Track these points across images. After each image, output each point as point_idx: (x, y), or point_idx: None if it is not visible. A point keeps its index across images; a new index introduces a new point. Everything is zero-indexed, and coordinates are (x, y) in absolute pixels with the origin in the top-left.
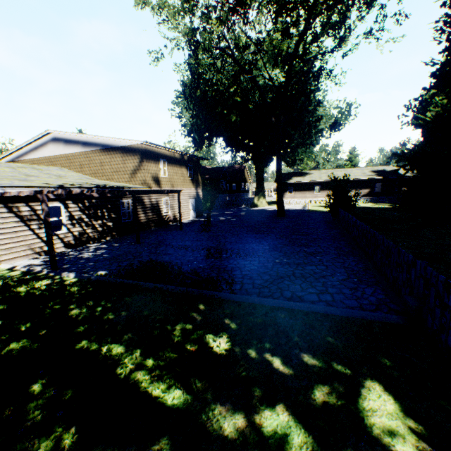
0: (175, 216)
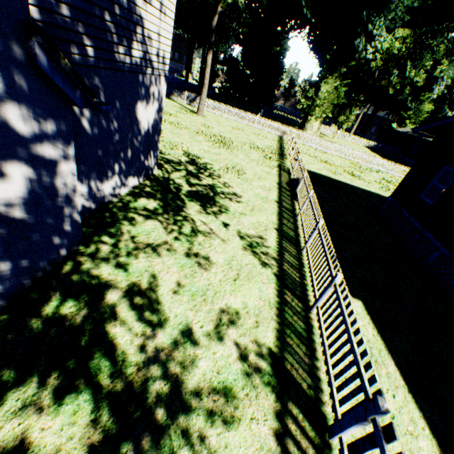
0: None
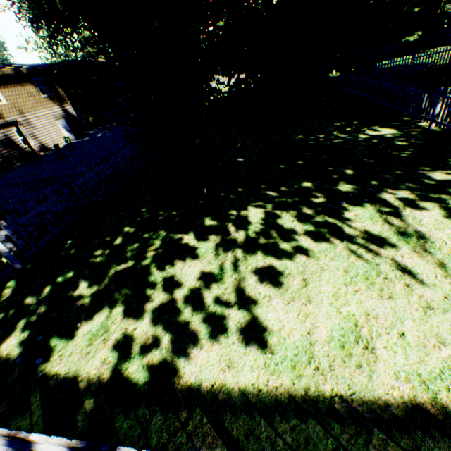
0: (44, 145)
